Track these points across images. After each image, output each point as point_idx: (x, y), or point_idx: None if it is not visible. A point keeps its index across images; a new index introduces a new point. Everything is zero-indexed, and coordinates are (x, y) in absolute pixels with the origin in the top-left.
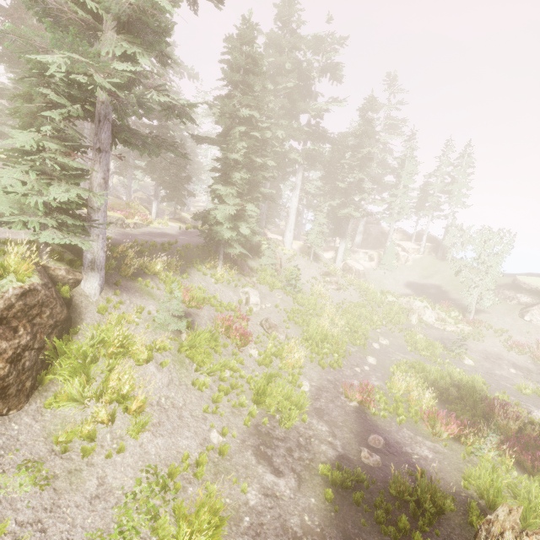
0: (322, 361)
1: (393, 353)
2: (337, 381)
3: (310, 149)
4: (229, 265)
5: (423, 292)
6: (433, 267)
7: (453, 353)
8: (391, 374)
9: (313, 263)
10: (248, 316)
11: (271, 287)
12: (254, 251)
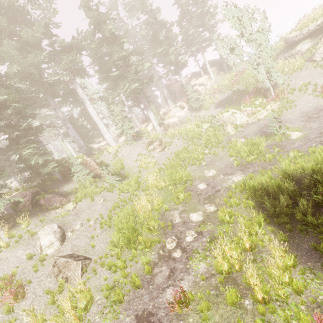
0: (125, 281)
1: (221, 182)
2: (139, 321)
3: (64, 65)
4: (20, 217)
5: (229, 103)
6: (226, 81)
7: (277, 136)
8: (222, 222)
9: (137, 143)
10: (38, 271)
11: (90, 197)
12: (68, 175)
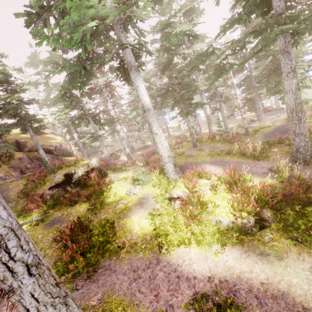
0: None
1: None
2: None
3: None
4: None
5: None
6: None
7: None
8: None
9: None
10: None
11: None
12: None
